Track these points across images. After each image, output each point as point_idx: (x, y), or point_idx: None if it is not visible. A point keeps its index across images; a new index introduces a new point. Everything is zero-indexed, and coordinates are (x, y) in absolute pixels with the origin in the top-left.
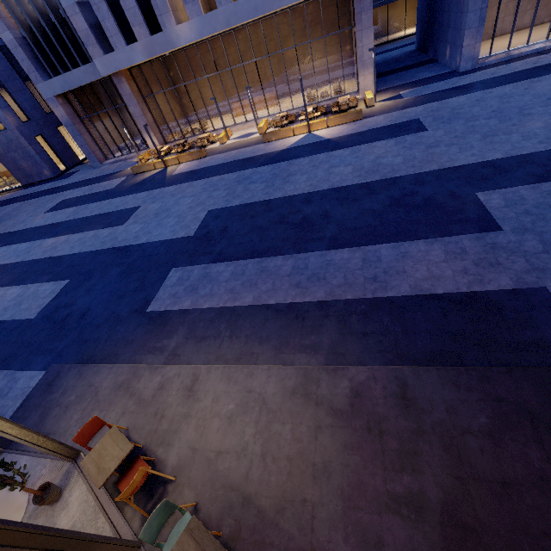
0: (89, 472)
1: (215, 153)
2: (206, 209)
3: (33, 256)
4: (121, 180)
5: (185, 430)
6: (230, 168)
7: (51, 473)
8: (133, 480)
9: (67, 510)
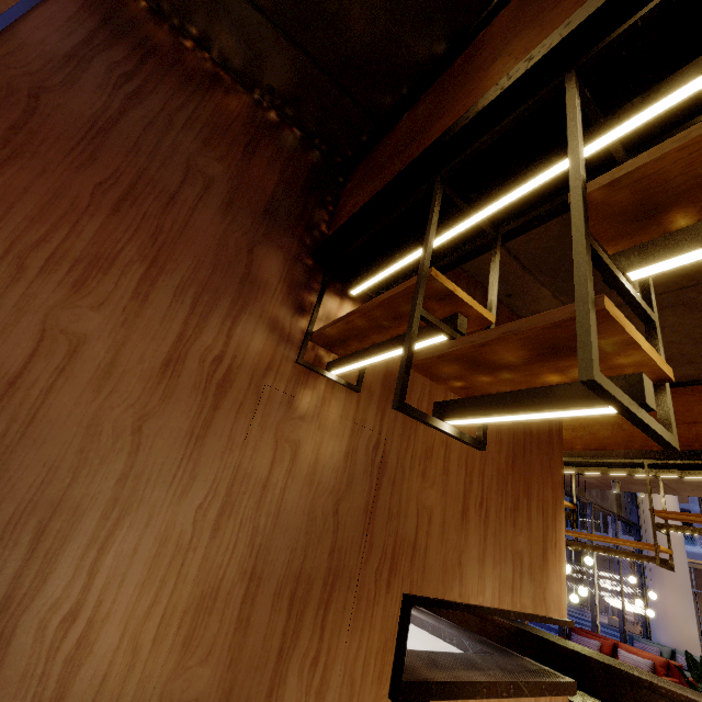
0: None
1: None
2: None
3: None
4: None
5: None
6: None
7: None
8: None
9: None
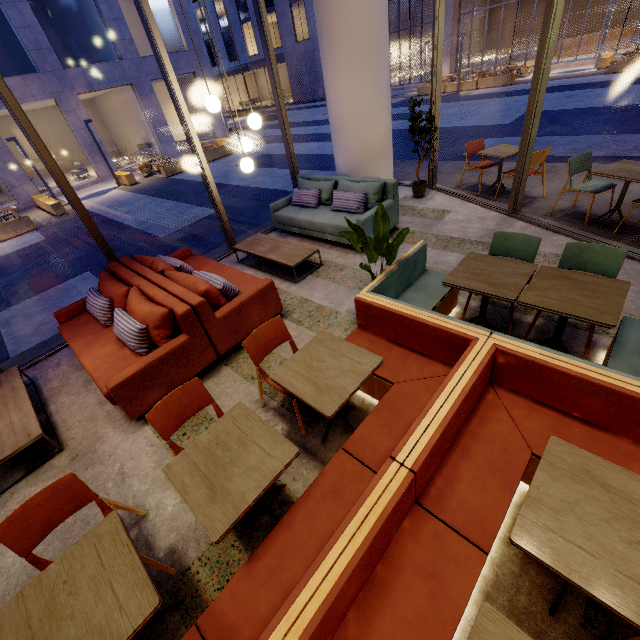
0: (490, 153)
1: (527, 82)
2: (522, 111)
3: (323, 131)
4: (402, 99)
5: (548, 183)
6: (552, 90)
7: (409, 190)
8: (545, 150)
9: (433, 200)
